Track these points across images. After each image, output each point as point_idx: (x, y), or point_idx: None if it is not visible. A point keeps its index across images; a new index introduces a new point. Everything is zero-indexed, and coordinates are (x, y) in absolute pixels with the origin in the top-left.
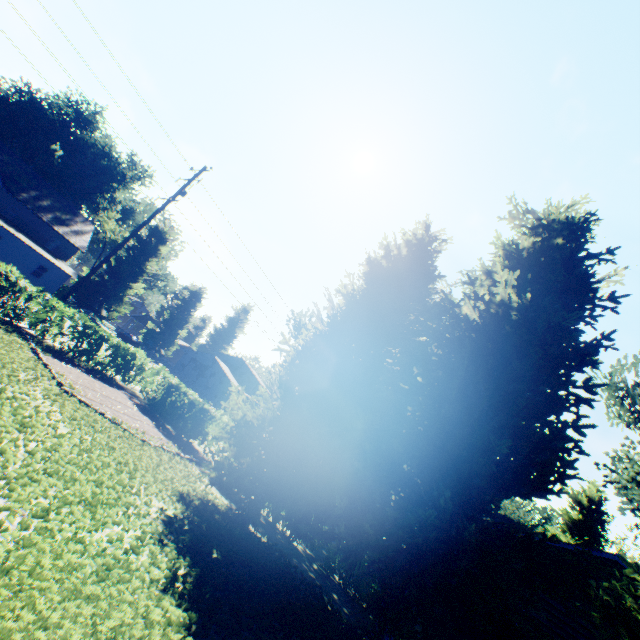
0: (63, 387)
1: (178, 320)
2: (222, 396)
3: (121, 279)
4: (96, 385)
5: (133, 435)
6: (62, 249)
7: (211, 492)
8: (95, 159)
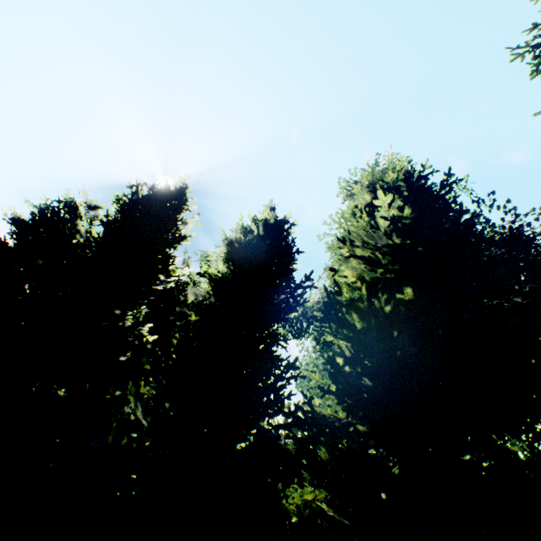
0: None
1: None
2: None
3: None
4: None
5: None
6: None
7: None
8: None
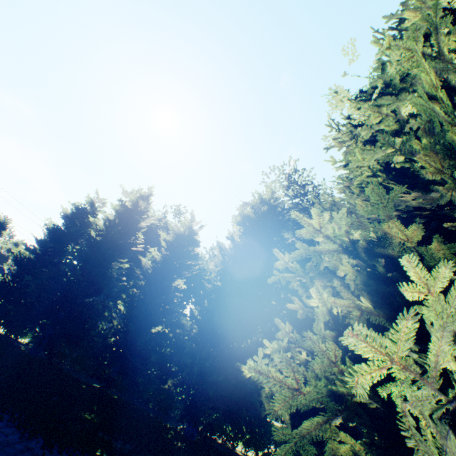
0: None
1: None
2: None
3: None
4: None
5: None
6: None
7: None
8: None
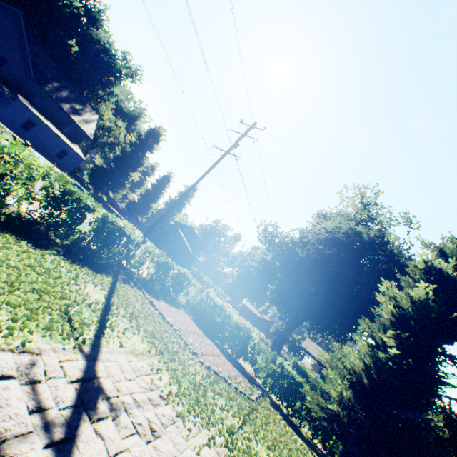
0: (201, 360)
1: (152, 196)
2: (180, 256)
3: (124, 169)
4: (181, 319)
5: (245, 395)
6: (76, 134)
7: (301, 443)
8: (97, 54)
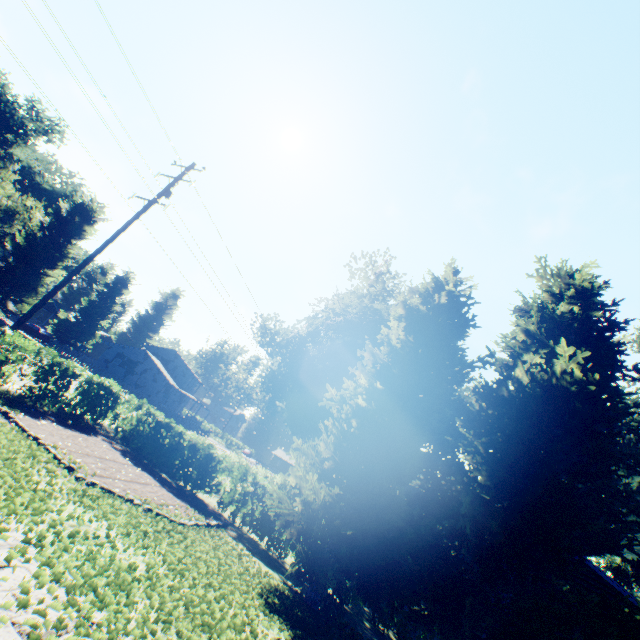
0: (78, 475)
1: (100, 309)
2: (156, 395)
3: (34, 264)
4: (81, 442)
5: (169, 519)
6: None
7: (265, 571)
8: None
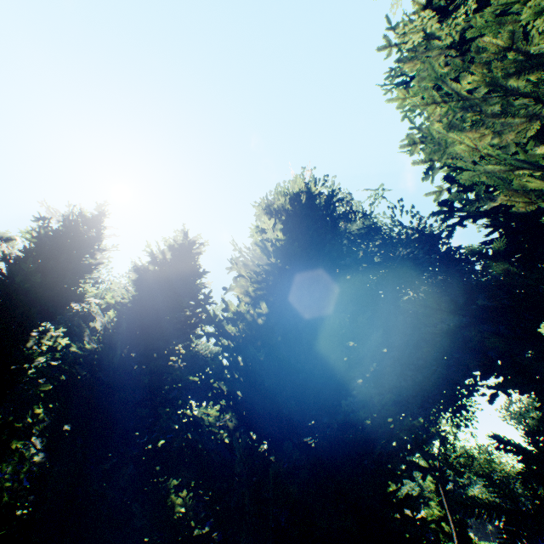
0: None
1: None
2: None
3: None
4: None
5: None
6: None
7: None
8: None
